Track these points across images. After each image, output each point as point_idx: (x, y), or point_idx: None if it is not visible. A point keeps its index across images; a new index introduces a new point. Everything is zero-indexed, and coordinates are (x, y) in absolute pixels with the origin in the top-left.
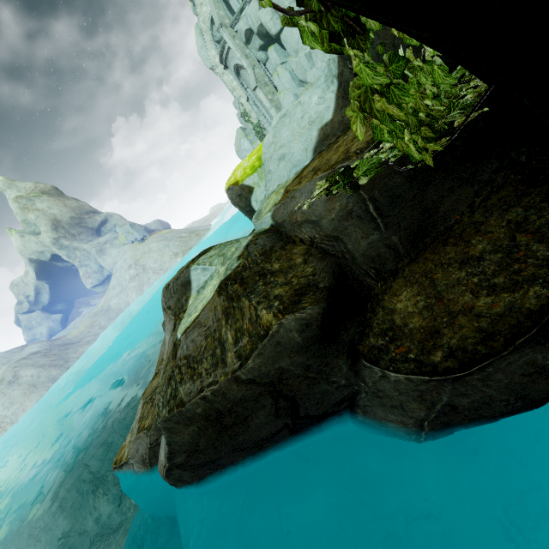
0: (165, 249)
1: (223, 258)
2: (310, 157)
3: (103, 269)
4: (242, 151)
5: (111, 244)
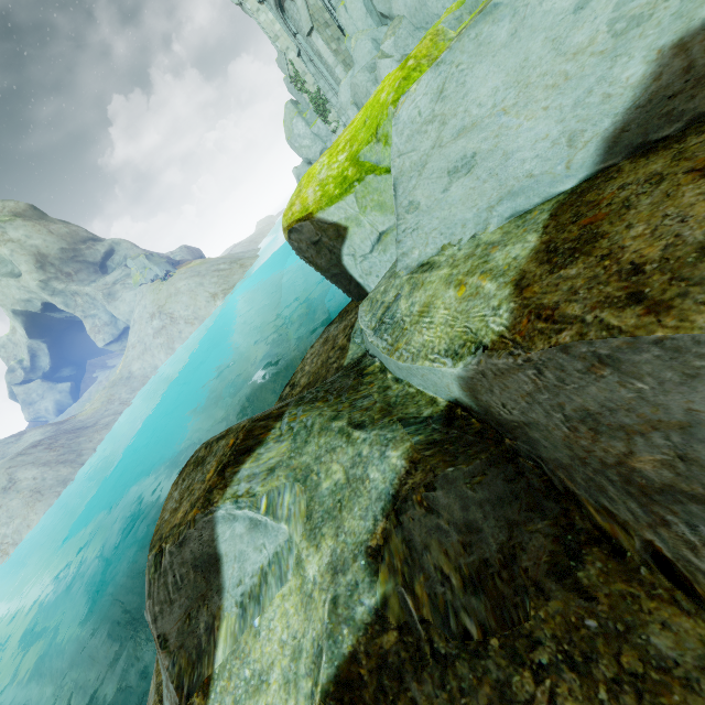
0: (198, 289)
1: (308, 496)
2: (587, 164)
3: (117, 320)
4: (295, 138)
5: (124, 285)
